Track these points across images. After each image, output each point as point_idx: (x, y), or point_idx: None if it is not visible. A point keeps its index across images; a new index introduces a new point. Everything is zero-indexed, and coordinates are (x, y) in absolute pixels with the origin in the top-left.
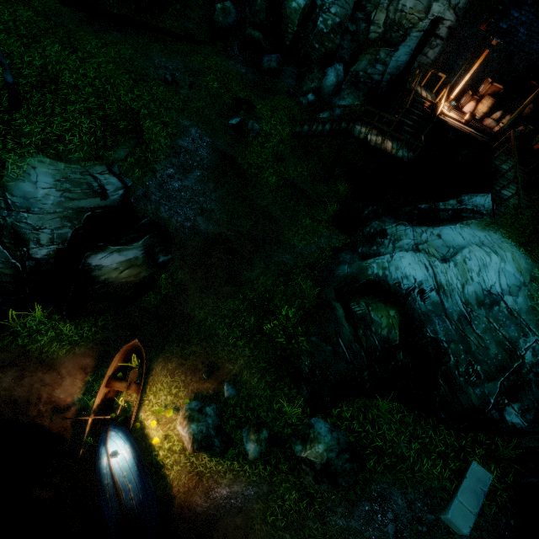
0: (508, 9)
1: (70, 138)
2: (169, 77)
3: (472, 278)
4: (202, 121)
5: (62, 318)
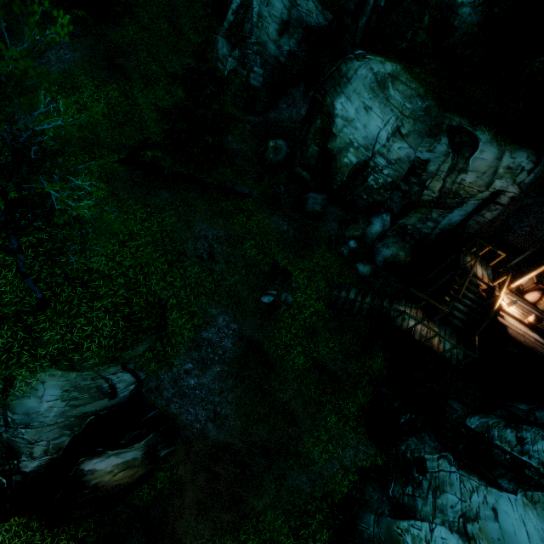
0: None
1: (88, 345)
2: (206, 255)
3: None
4: (232, 303)
5: (40, 527)
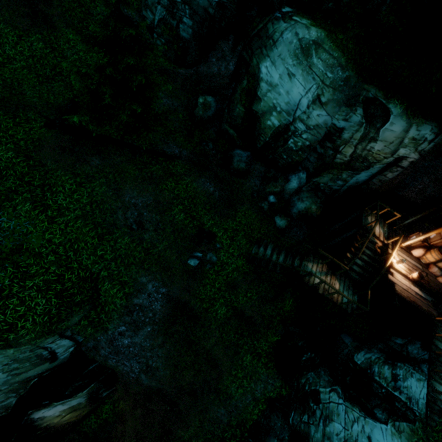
0: None
1: (22, 324)
2: (135, 226)
3: None
4: (161, 269)
5: None
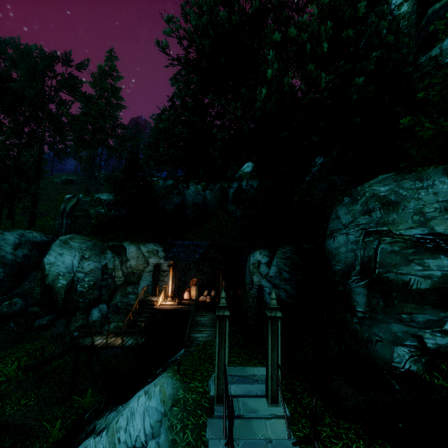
0: (169, 249)
1: None
2: None
3: (120, 438)
4: None
5: None
